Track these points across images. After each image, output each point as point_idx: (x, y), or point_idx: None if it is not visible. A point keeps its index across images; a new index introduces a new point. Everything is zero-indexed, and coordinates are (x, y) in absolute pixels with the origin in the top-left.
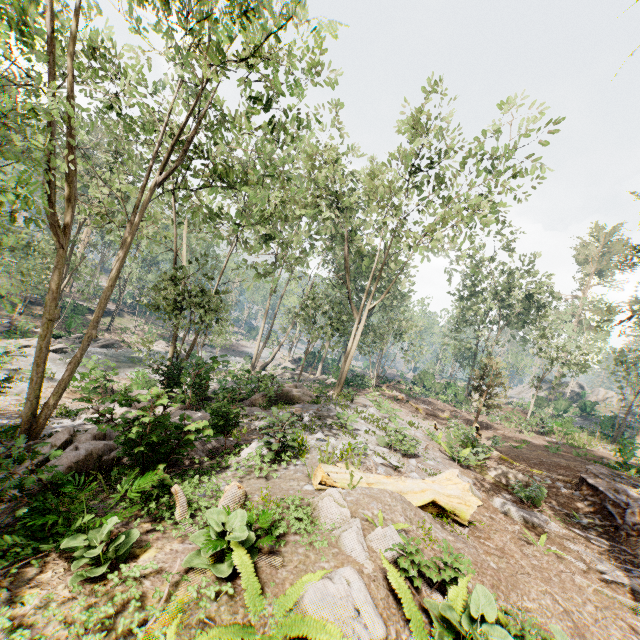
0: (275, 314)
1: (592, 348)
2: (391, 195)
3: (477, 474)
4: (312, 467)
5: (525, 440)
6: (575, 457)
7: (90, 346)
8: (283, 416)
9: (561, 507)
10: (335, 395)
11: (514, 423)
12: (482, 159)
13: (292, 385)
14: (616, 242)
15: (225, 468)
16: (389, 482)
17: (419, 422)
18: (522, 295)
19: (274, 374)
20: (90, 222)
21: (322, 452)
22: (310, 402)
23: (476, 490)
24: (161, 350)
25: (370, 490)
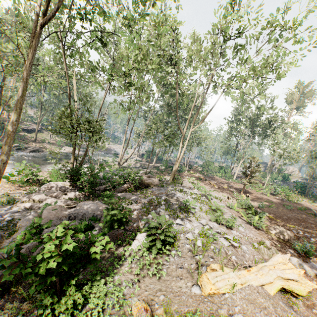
0: (131, 131)
1: (291, 147)
2: (212, 56)
3: (266, 233)
4: (199, 276)
5: (268, 200)
6: (299, 210)
7: (23, 151)
8: (161, 218)
9: (315, 252)
10: (170, 180)
11: (259, 189)
12: (274, 30)
13: (147, 176)
14: (308, 91)
15: (121, 259)
16: (253, 277)
17: (218, 194)
18: (266, 121)
19: (130, 164)
20: (15, 75)
21: (186, 239)
22: (158, 186)
23: (278, 252)
24: (67, 152)
25: (244, 290)
